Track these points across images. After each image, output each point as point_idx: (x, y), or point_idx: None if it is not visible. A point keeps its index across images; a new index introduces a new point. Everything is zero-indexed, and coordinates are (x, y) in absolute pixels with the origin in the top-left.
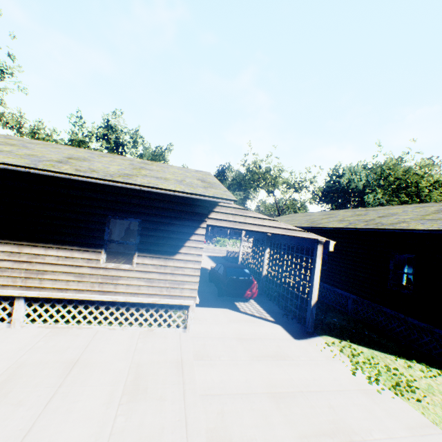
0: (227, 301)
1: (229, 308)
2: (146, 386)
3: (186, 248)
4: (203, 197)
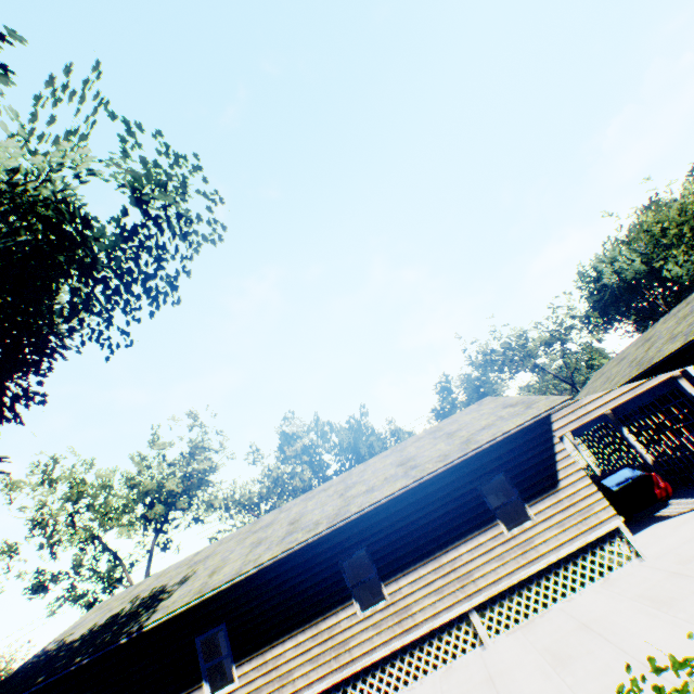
0: (643, 519)
1: (656, 521)
2: (668, 596)
3: (561, 471)
4: (543, 414)
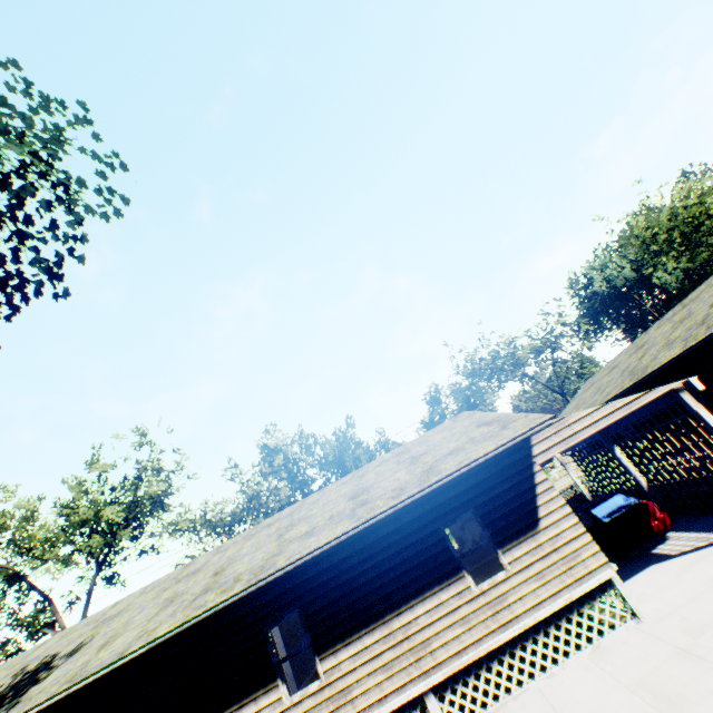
0: (639, 557)
1: (653, 562)
2: (678, 693)
3: (542, 507)
4: (520, 437)
